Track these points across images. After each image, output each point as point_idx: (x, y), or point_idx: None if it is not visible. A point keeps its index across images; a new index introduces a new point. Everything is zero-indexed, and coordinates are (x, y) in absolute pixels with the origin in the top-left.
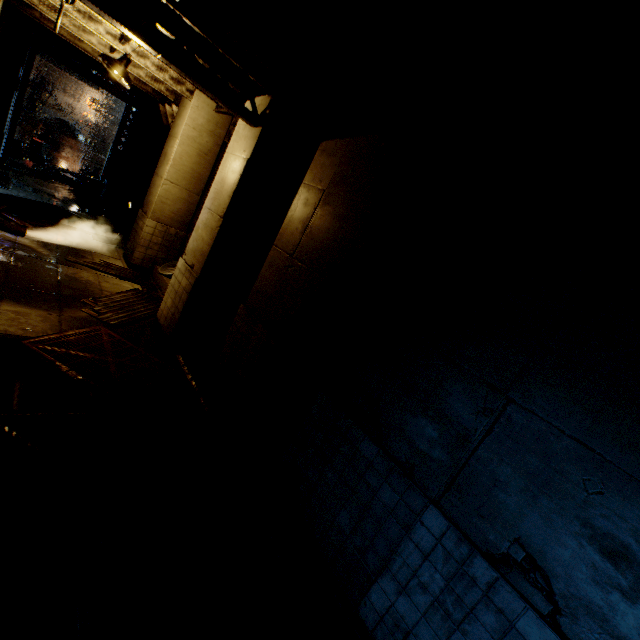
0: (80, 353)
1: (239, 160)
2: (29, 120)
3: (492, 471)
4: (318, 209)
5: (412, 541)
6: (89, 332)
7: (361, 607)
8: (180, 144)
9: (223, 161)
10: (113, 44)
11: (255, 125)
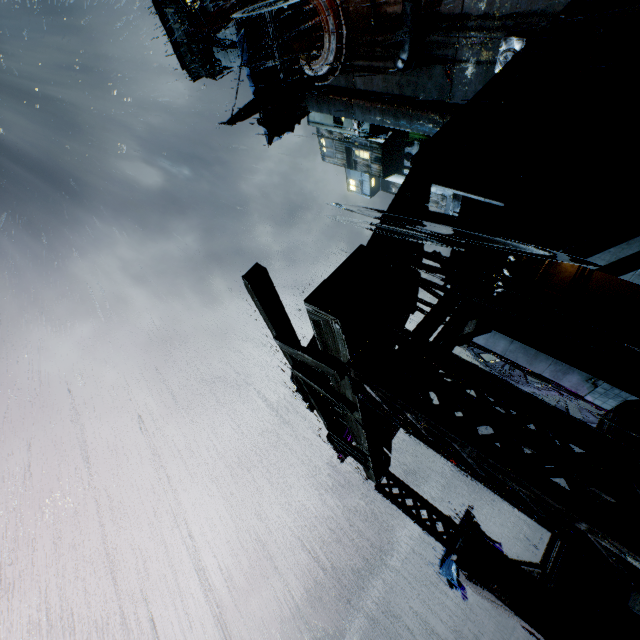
0: None
1: None
2: None
3: None
4: None
5: None
6: None
7: None
8: None
9: None
10: None
11: None
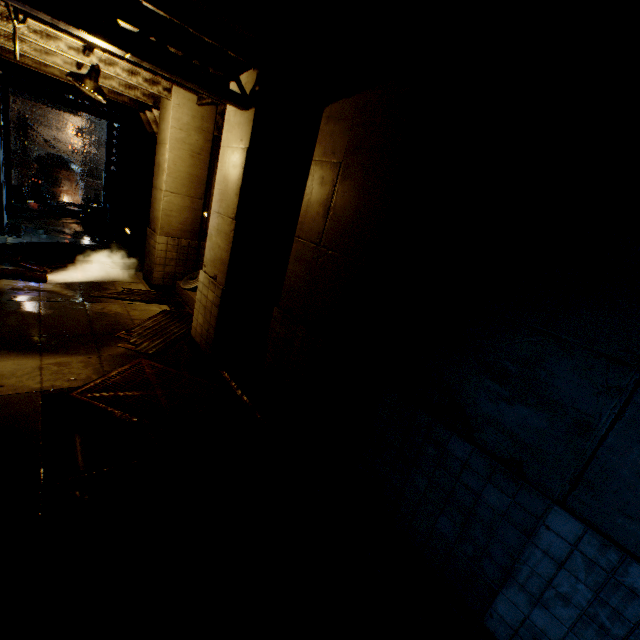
0: (128, 393)
1: (238, 152)
2: (23, 162)
3: (634, 462)
4: (338, 186)
5: (538, 548)
6: (131, 368)
7: (487, 619)
8: (171, 150)
9: (220, 157)
10: (78, 59)
11: (246, 108)
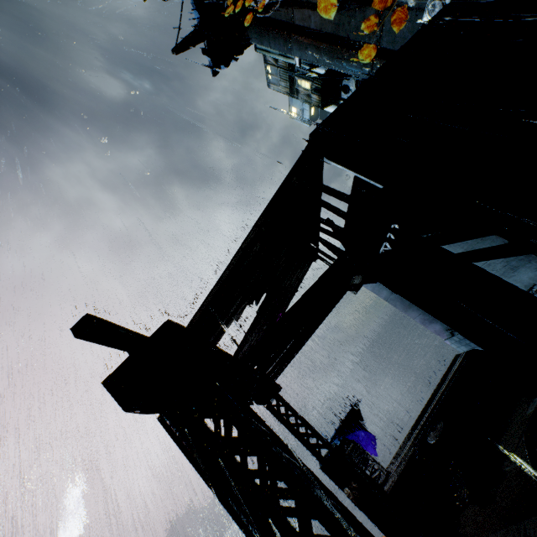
0: None
1: None
2: None
3: None
4: None
5: None
6: None
7: None
8: None
9: None
10: None
11: None
